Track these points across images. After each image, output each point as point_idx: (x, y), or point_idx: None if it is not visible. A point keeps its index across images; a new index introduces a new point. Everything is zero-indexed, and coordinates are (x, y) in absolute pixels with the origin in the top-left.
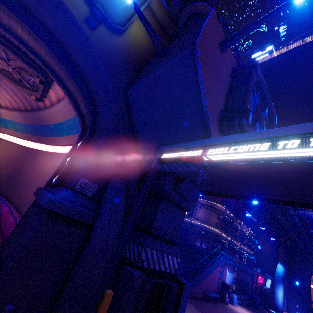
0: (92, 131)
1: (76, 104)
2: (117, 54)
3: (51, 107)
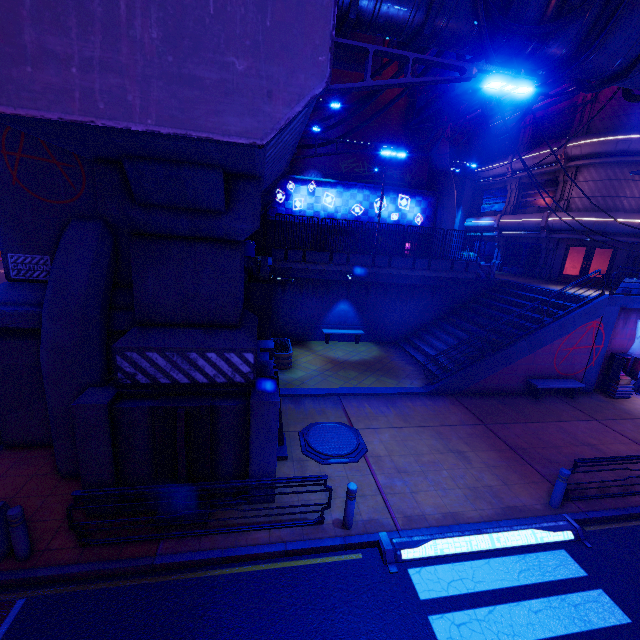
0: None
1: None
2: None
3: None
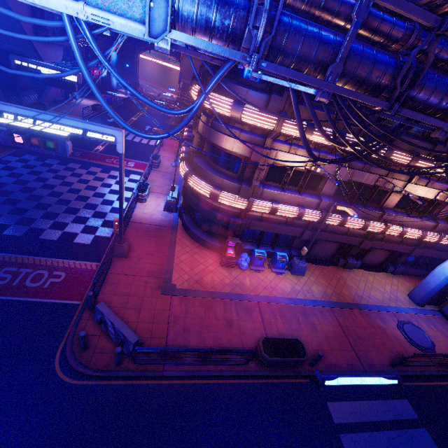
0: None
1: None
2: None
3: None
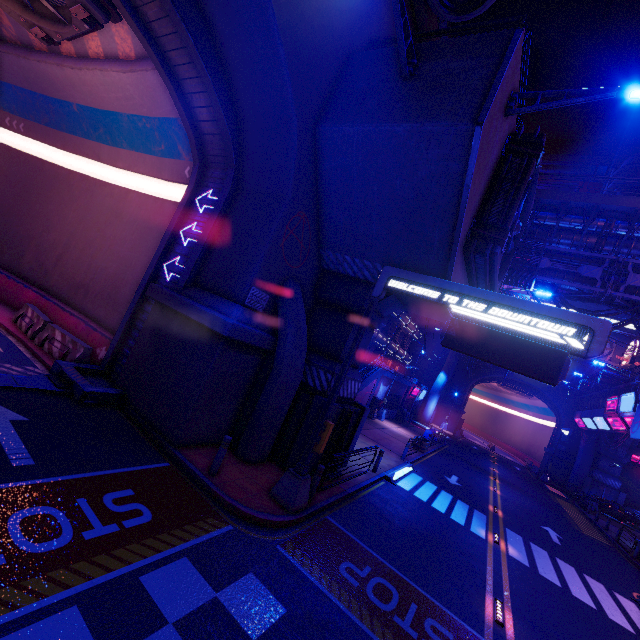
0: (235, 184)
1: (185, 104)
2: (312, 32)
3: (83, 67)
